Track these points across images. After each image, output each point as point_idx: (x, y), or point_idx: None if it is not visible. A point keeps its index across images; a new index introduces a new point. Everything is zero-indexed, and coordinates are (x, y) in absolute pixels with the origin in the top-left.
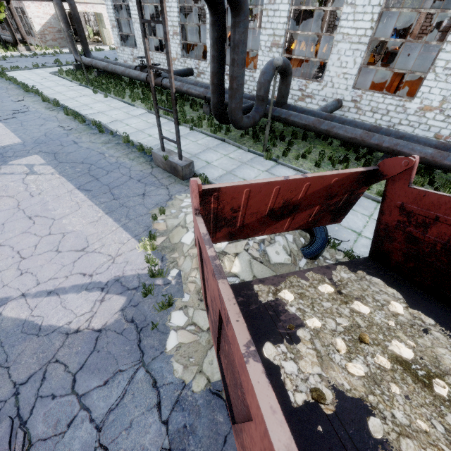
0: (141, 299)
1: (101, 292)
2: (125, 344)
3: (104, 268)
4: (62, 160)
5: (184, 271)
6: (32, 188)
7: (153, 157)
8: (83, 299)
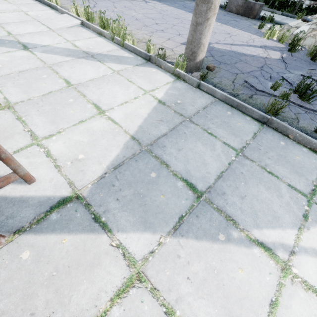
0: (289, 54)
1: (262, 48)
2: (302, 63)
3: (251, 41)
4: (159, 0)
5: (307, 45)
6: (158, 8)
7: (229, 2)
8: (255, 49)
